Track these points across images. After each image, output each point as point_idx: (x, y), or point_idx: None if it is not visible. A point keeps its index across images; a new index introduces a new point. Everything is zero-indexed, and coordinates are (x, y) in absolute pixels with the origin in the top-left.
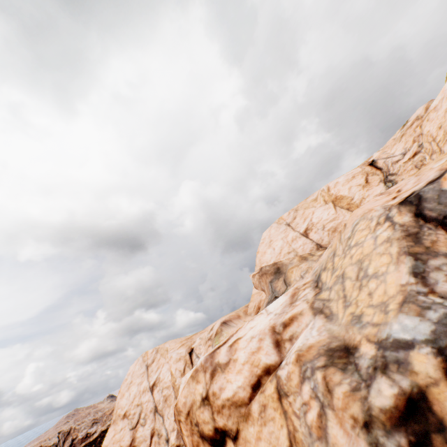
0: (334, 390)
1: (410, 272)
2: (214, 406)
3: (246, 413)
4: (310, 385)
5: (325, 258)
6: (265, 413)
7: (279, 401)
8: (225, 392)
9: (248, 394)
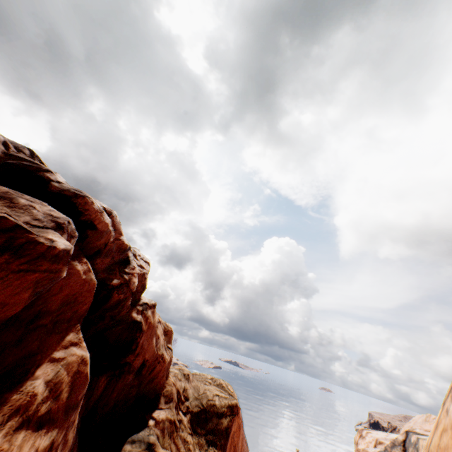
0: None
1: (378, 450)
2: (357, 447)
3: None
4: None
5: None
6: None
7: None
8: (359, 445)
9: None
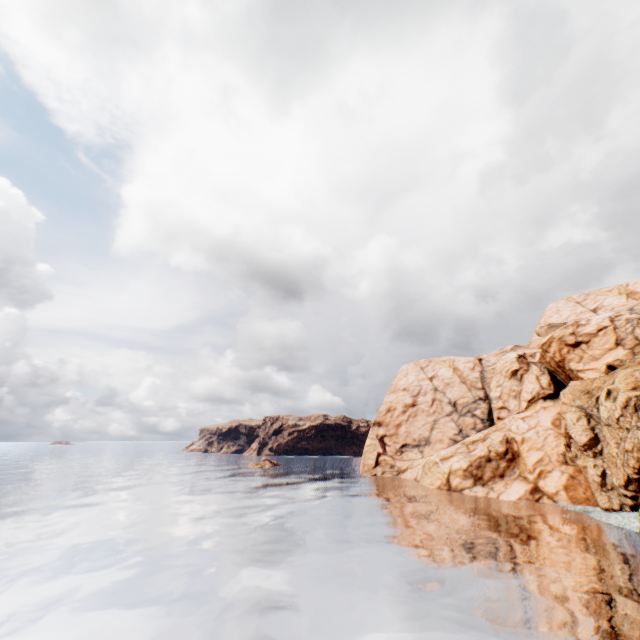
0: (639, 323)
1: None
2: (576, 335)
3: (595, 335)
4: (629, 324)
5: (635, 303)
6: (605, 334)
7: (613, 330)
8: (584, 331)
9: (595, 332)
